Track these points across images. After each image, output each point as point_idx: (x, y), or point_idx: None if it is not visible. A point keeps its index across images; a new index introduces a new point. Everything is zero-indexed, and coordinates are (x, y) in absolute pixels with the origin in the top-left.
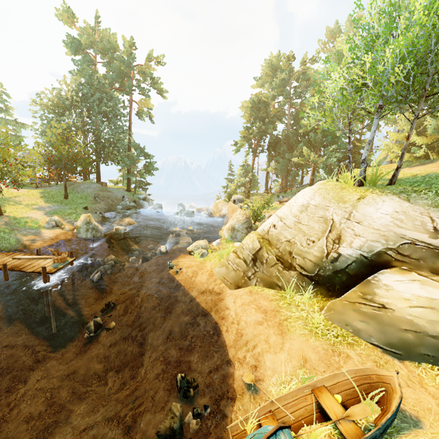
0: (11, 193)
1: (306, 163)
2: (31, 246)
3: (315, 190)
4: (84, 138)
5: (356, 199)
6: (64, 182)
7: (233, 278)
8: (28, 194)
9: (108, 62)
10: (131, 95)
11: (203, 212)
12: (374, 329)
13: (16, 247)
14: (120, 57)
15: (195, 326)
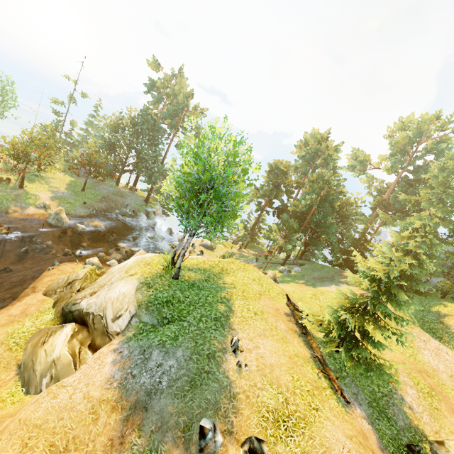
0: (54, 174)
1: (317, 241)
2: (10, 214)
3: (139, 257)
4: (129, 152)
5: (130, 274)
6: (86, 179)
7: (51, 287)
8: (62, 179)
9: (169, 103)
10: (175, 130)
11: (175, 242)
12: (30, 350)
13: (2, 211)
14: (175, 102)
15: (2, 301)
